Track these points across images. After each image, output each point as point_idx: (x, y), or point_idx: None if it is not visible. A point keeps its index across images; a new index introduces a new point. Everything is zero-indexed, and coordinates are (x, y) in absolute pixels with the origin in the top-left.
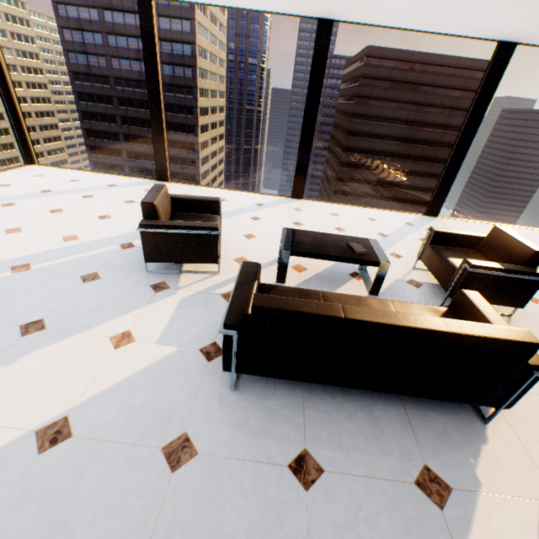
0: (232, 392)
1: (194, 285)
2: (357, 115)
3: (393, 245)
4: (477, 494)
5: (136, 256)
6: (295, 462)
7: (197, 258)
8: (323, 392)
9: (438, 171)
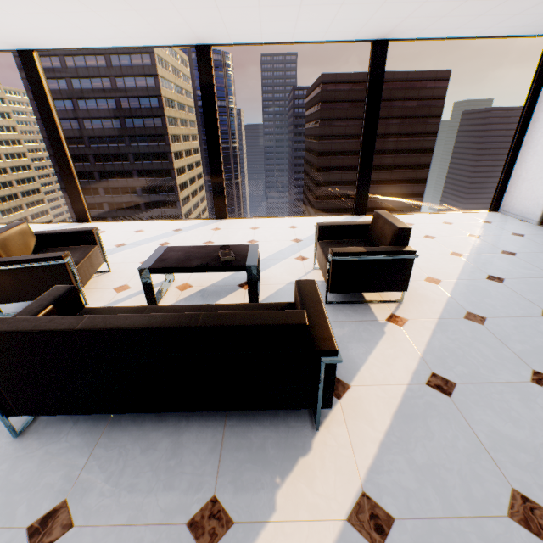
0: (13, 441)
1: None
2: (324, 137)
3: (304, 248)
4: (263, 526)
5: None
6: (40, 521)
7: None
8: (132, 422)
9: (411, 176)
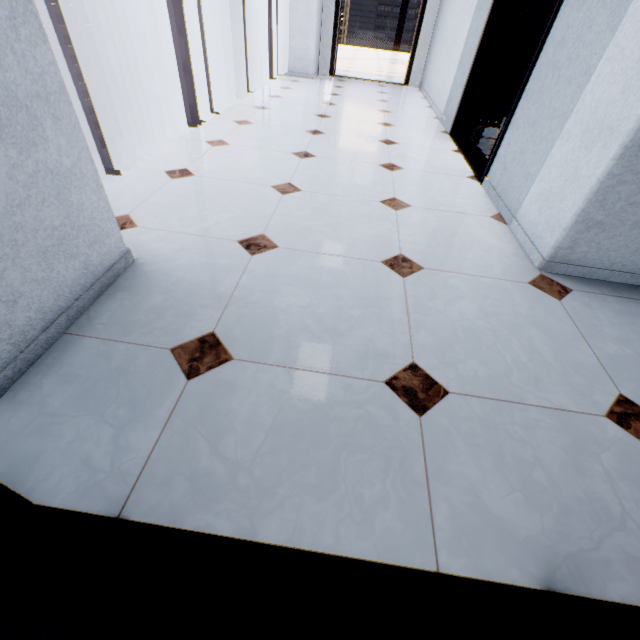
0: None
1: None
2: None
3: None
4: None
5: None
6: None
7: None
8: None
9: None
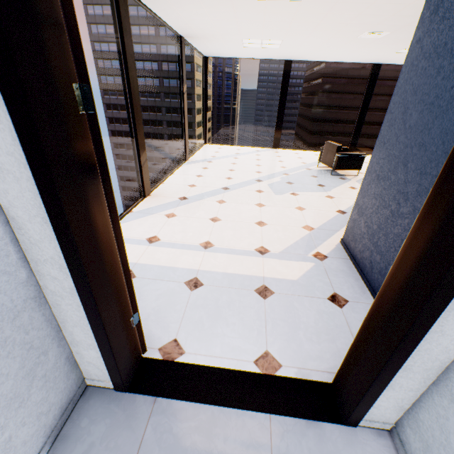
0: None
1: (353, 178)
2: (321, 106)
3: None
4: None
5: (318, 172)
6: None
7: (354, 168)
8: None
9: None
